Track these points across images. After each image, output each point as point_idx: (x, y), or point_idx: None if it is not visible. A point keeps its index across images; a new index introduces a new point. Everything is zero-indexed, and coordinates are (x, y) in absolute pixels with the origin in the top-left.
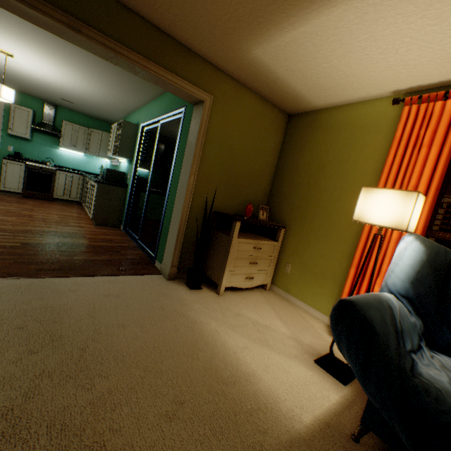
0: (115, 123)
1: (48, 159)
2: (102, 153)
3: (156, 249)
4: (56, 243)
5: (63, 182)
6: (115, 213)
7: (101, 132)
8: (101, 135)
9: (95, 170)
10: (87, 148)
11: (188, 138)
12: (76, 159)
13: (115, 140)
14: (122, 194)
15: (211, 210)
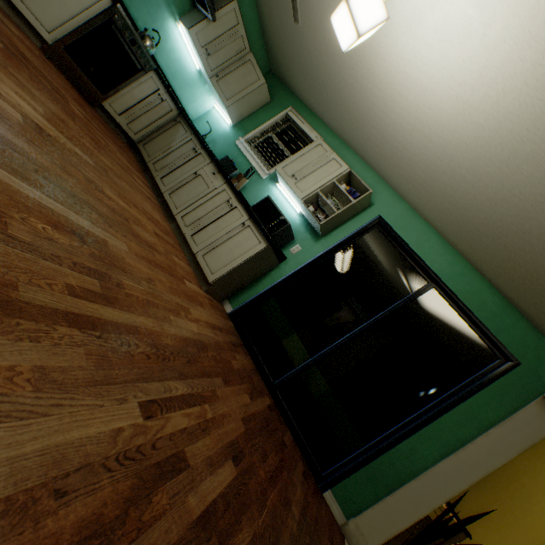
0: (340, 158)
1: (142, 17)
2: (234, 108)
3: (340, 476)
4: (244, 429)
5: (140, 94)
6: (237, 284)
7: (264, 81)
8: (259, 85)
9: (188, 104)
10: (220, 75)
11: (507, 421)
12: (181, 63)
13: (323, 184)
14: (269, 266)
15: (465, 519)
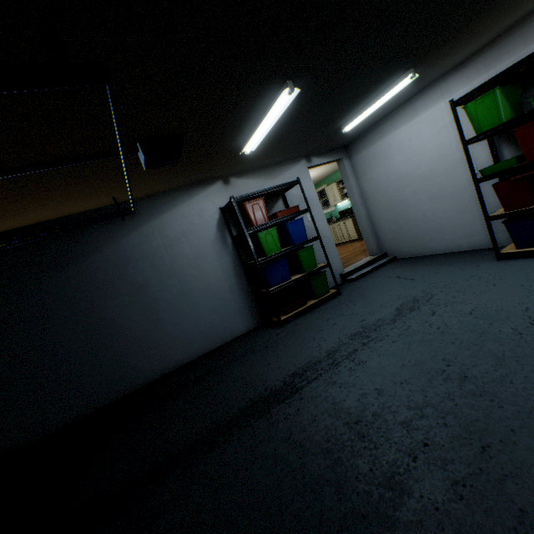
0: (331, 184)
1: None
2: None
3: None
4: None
5: None
6: None
7: None
8: None
9: None
10: None
11: None
12: None
13: (338, 193)
14: None
15: None
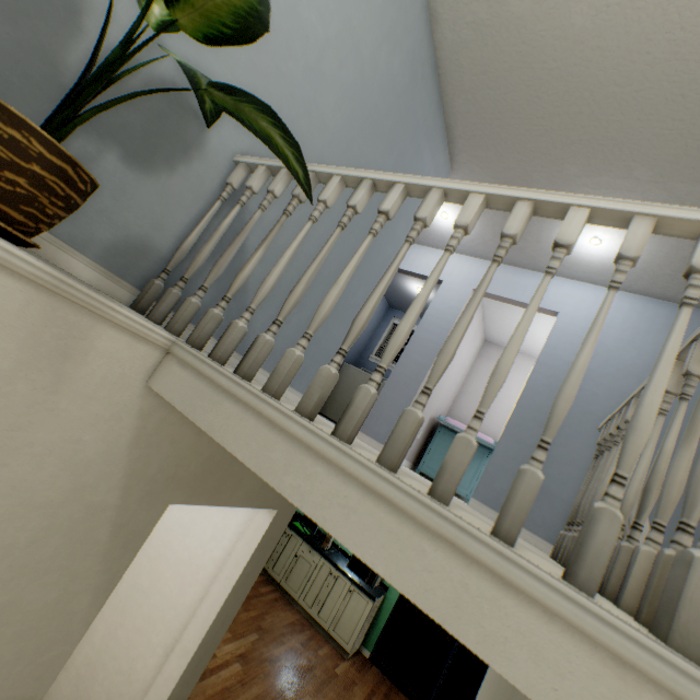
0: None
1: None
2: None
3: None
4: None
5: None
6: (364, 631)
7: None
8: None
9: None
10: None
11: None
12: None
13: None
14: (380, 602)
15: None
